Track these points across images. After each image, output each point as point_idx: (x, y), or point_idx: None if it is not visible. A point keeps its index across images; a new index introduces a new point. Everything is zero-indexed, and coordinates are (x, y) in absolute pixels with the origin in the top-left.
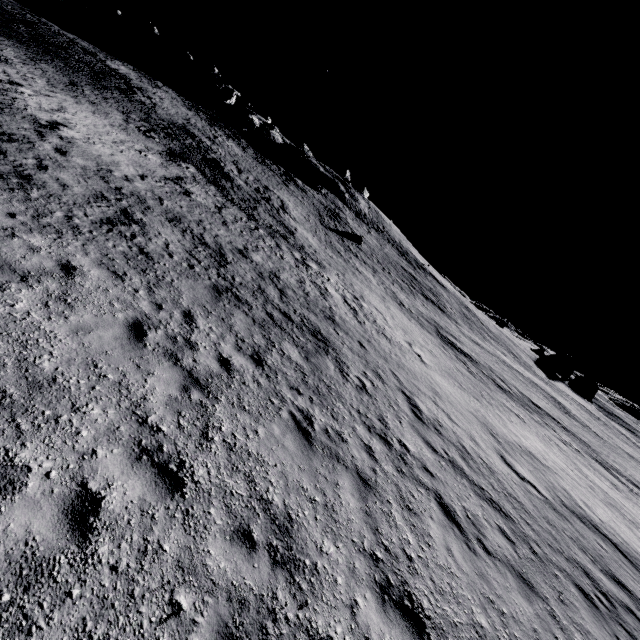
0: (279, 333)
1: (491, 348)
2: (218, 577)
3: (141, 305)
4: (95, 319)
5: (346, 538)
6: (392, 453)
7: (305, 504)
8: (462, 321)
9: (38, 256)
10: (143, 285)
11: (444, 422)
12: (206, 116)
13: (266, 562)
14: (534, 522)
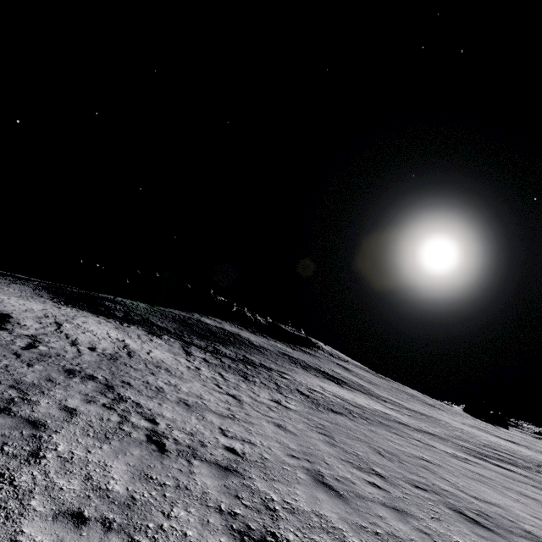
0: None
1: (480, 424)
2: None
3: None
4: None
5: None
6: None
7: None
8: (448, 411)
9: None
10: None
11: None
12: (243, 328)
13: None
14: None
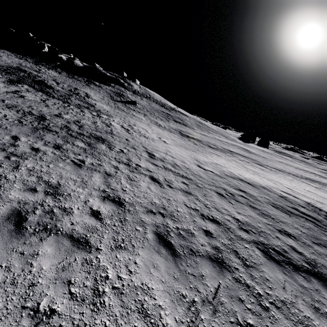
0: (74, 139)
1: (212, 136)
2: (14, 199)
3: None
4: None
5: (90, 188)
6: (130, 167)
7: (70, 181)
8: (197, 128)
9: None
10: None
11: (168, 158)
12: (32, 60)
13: (42, 195)
14: (204, 180)
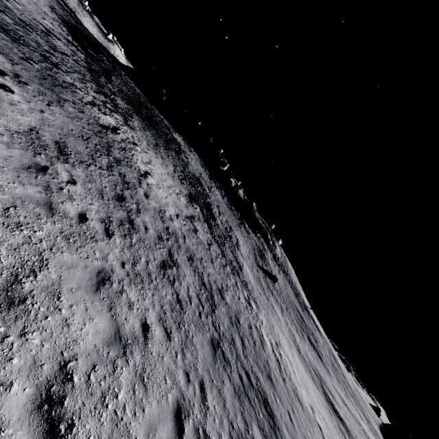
0: (249, 407)
1: (353, 409)
2: None
3: (179, 377)
4: (158, 408)
5: None
6: None
7: None
8: (332, 371)
9: (132, 315)
10: (179, 345)
11: None
12: (209, 172)
13: None
14: None
